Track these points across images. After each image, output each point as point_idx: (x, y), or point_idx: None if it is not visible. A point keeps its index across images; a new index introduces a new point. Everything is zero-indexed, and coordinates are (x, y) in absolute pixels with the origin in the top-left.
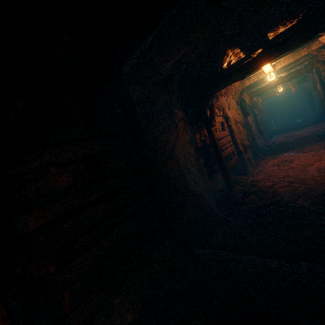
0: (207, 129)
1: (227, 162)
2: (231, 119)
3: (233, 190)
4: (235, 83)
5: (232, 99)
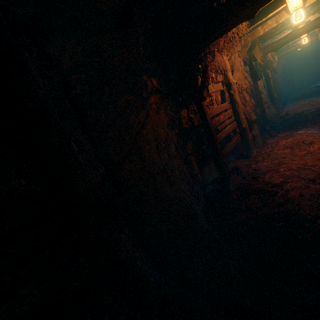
0: (196, 103)
1: (226, 143)
2: (234, 86)
3: (228, 184)
4: (241, 28)
5: (238, 57)
